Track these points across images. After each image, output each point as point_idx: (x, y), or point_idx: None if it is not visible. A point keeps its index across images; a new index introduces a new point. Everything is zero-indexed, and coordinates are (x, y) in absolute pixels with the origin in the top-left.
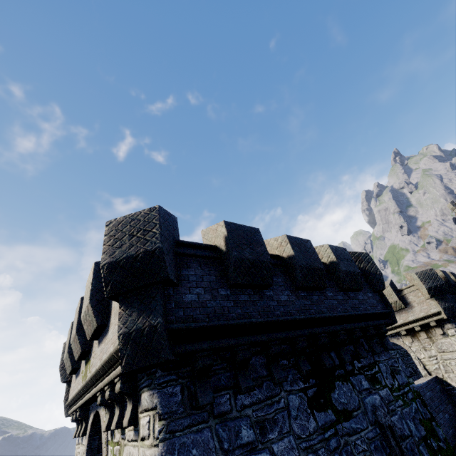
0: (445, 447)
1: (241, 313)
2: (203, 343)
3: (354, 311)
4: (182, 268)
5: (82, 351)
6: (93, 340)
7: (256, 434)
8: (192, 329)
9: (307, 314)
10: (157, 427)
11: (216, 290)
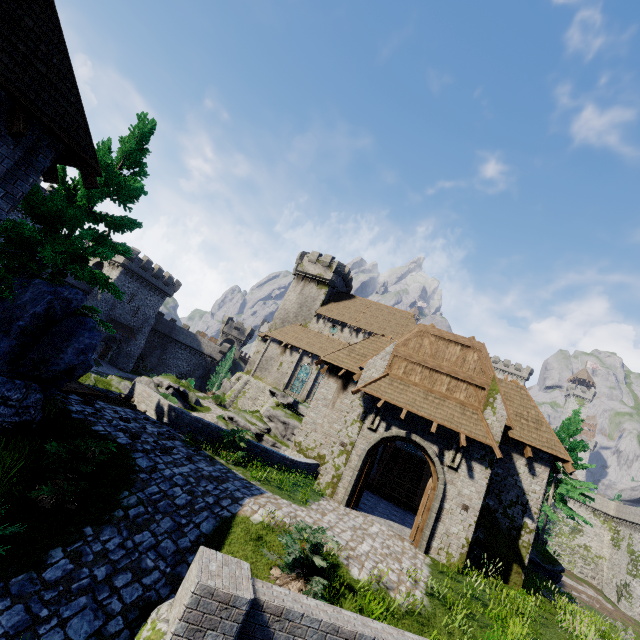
0: None
1: None
2: None
3: None
4: None
5: None
6: None
7: None
8: None
9: None
10: None
11: None
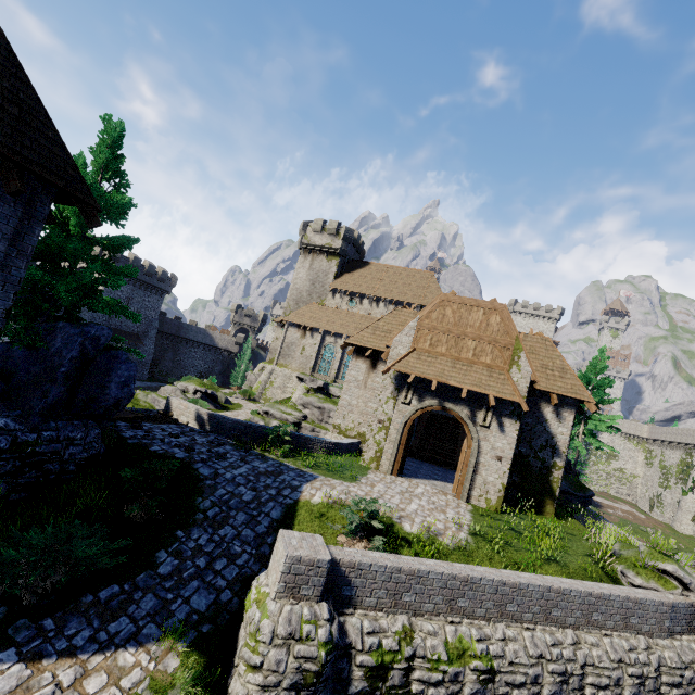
0: None
1: None
2: None
3: None
4: None
5: None
6: None
7: None
8: None
9: None
10: None
11: None
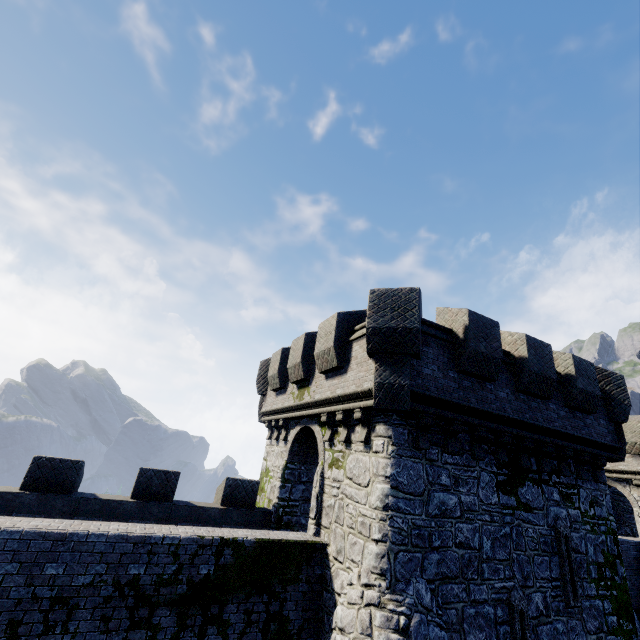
0: (620, 582)
1: (463, 396)
2: (430, 408)
3: (574, 431)
4: (424, 346)
5: (304, 378)
6: (314, 373)
7: (451, 483)
8: (426, 396)
9: (520, 417)
10: (390, 448)
11: (446, 371)
